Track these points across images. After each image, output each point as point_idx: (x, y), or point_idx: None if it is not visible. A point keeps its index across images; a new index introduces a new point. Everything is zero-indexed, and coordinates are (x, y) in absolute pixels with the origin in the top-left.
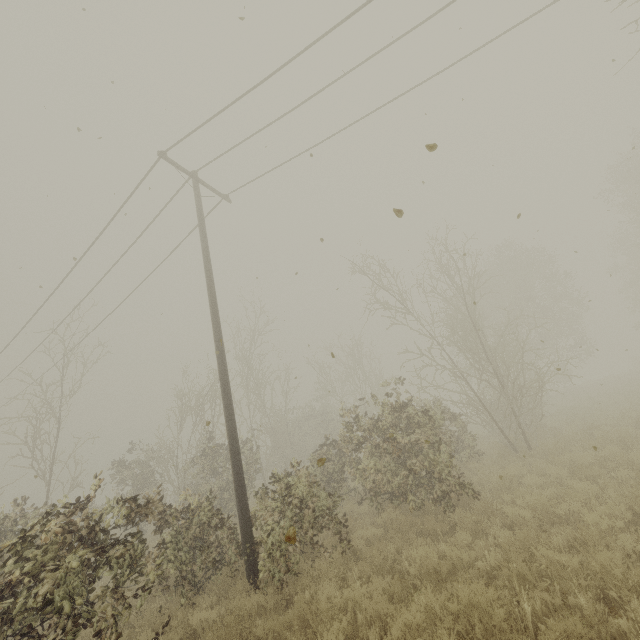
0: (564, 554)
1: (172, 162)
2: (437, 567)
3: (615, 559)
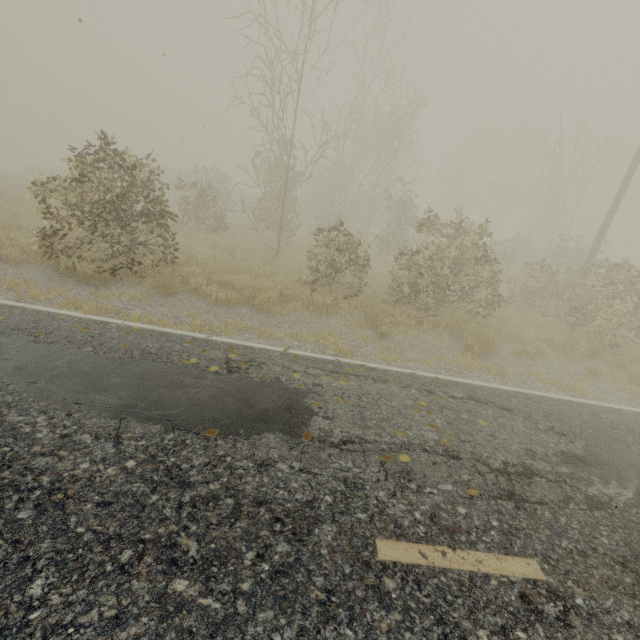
0: None
1: None
2: None
3: None
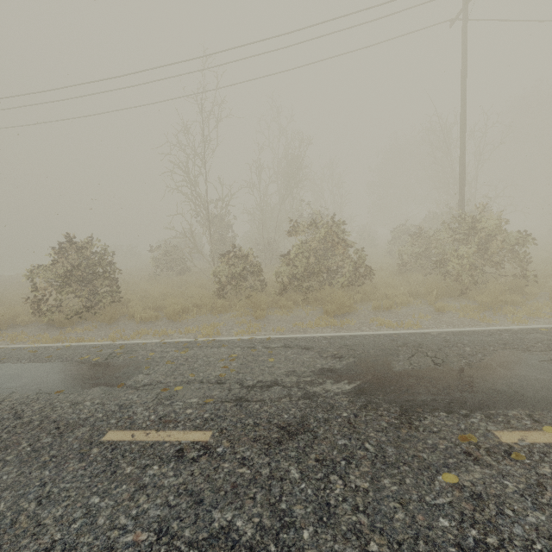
0: None
1: None
2: None
3: None
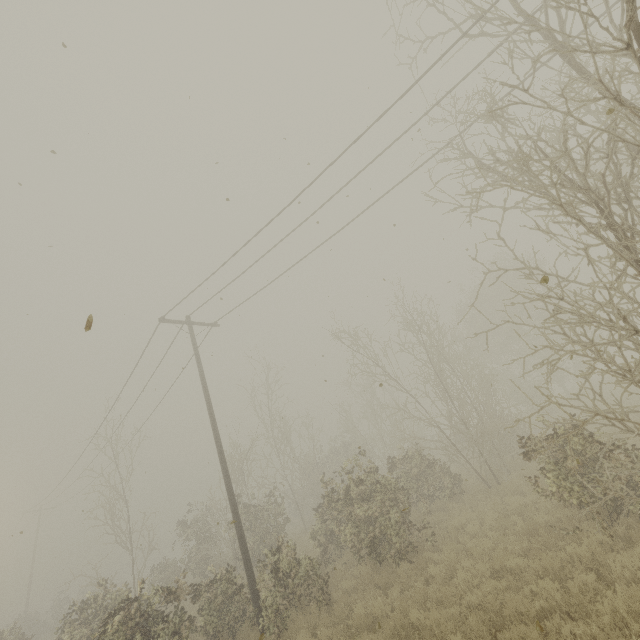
0: (418, 612)
1: (169, 321)
2: (359, 620)
3: (454, 612)
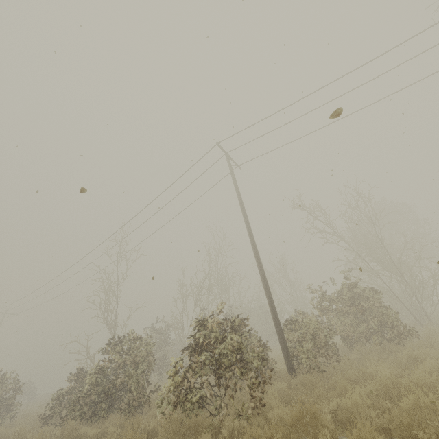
0: None
1: (221, 147)
2: (422, 356)
3: None
